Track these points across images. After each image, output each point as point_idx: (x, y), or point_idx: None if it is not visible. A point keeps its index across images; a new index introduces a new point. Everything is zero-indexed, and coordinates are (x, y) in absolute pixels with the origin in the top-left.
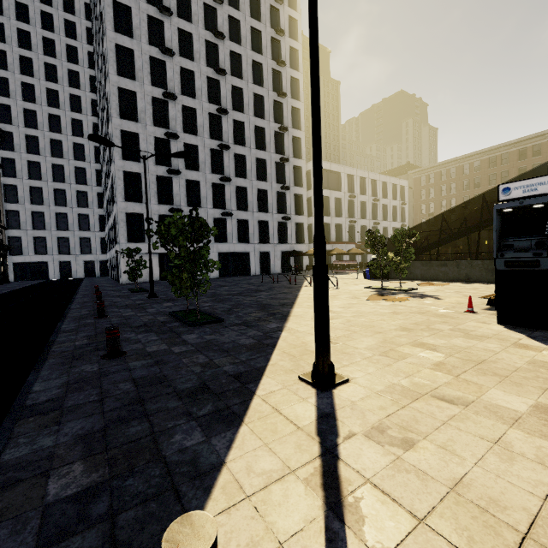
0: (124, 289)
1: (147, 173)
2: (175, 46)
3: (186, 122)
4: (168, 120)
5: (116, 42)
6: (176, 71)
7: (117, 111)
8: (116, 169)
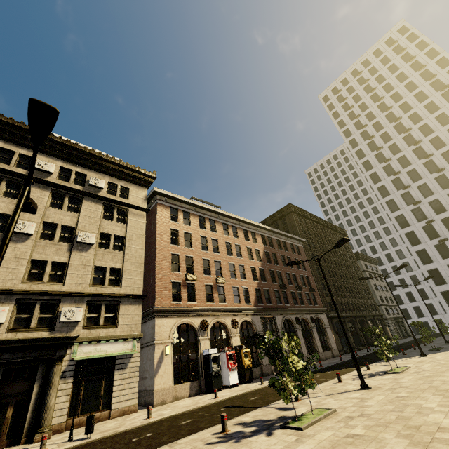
0: (448, 339)
1: (440, 266)
2: (420, 196)
3: (448, 226)
4: (436, 232)
5: (394, 217)
6: (427, 206)
7: (409, 244)
8: (423, 271)
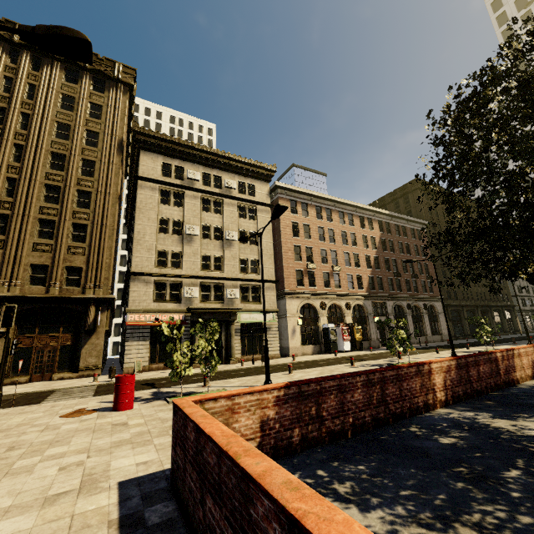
0: None
1: None
2: None
3: None
4: None
5: None
6: None
7: None
8: None
